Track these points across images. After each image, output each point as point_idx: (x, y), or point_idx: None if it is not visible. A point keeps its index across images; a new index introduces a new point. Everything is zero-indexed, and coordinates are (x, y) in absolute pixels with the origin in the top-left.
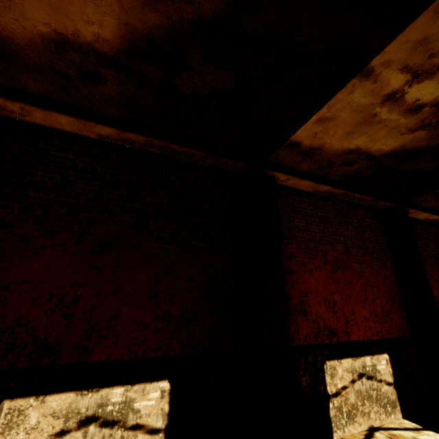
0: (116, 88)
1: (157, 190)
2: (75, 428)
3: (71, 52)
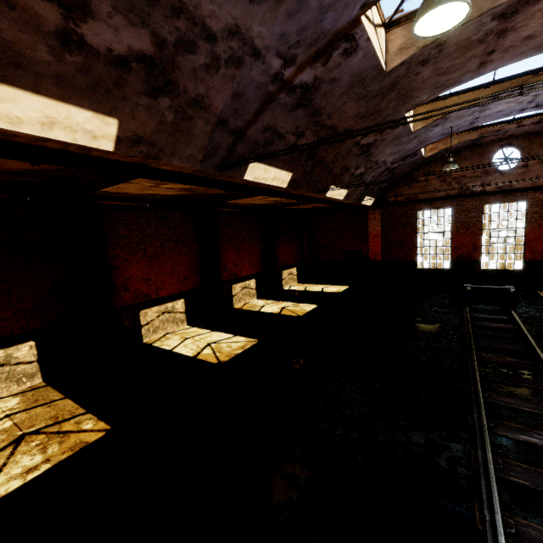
0: None
1: None
2: None
3: None
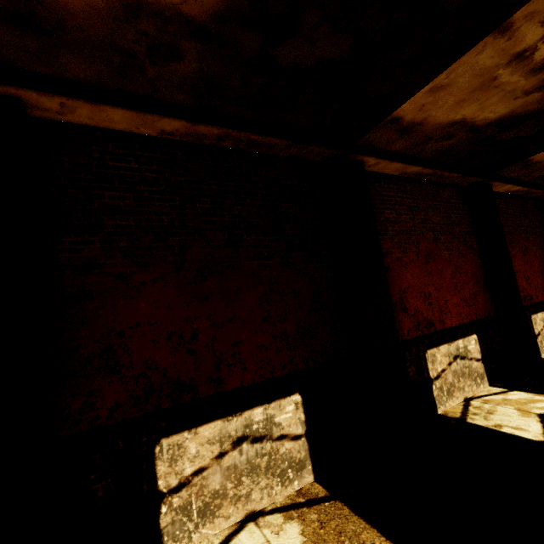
0: (194, 66)
1: (242, 196)
2: (231, 449)
3: (145, 19)
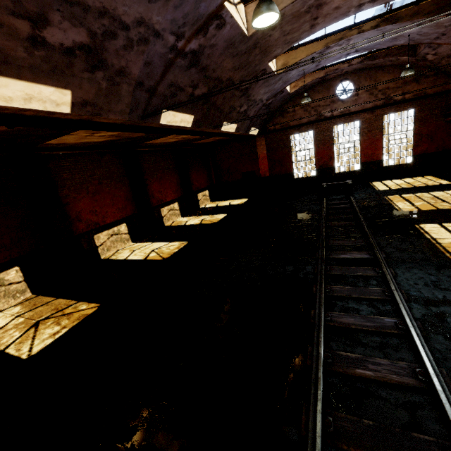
0: None
1: None
2: None
3: None
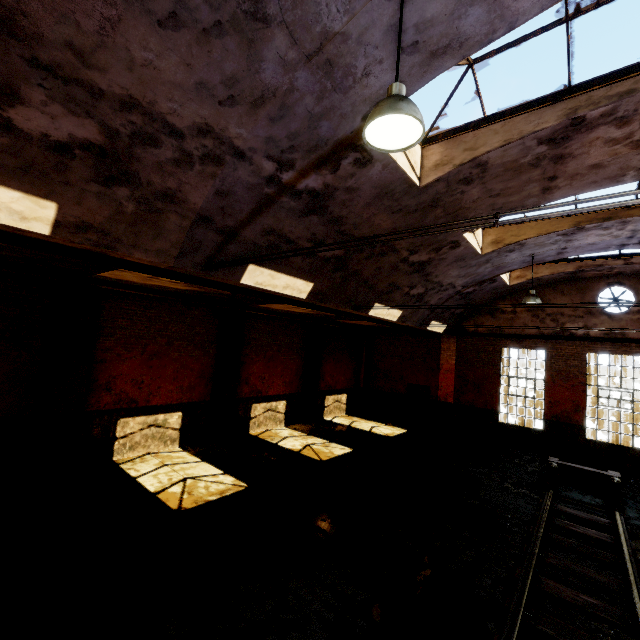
0: None
1: None
2: None
3: None
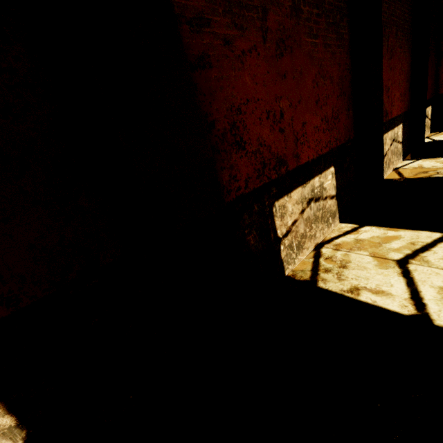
0: None
1: None
2: None
3: None
